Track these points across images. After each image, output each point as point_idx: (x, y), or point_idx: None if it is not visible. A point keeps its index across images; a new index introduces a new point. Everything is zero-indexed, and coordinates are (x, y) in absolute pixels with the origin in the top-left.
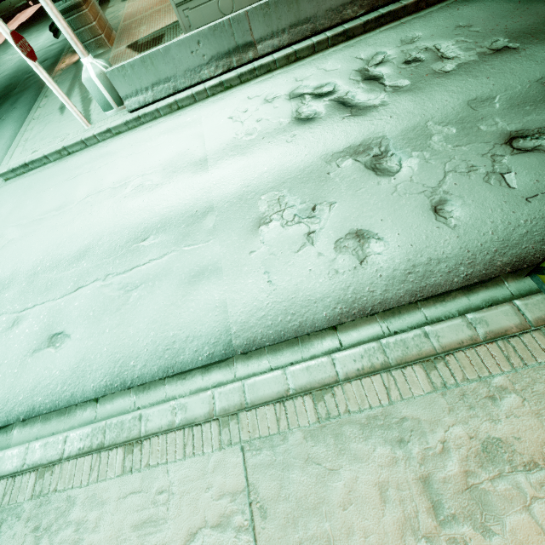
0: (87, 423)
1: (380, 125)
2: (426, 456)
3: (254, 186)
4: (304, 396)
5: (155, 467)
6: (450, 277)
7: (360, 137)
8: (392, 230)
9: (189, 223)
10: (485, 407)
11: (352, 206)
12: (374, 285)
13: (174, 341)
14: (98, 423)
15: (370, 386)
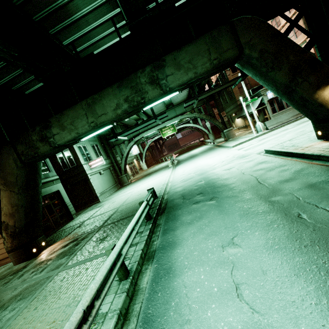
0: None
1: None
2: None
3: None
4: None
5: None
6: None
7: None
8: None
9: None
10: None
11: None
12: None
13: None
14: None
15: None
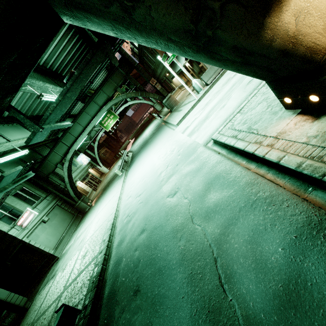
0: None
1: None
2: None
3: None
4: None
5: None
6: None
7: None
8: None
9: None
10: None
11: None
12: None
13: None
14: None
15: None
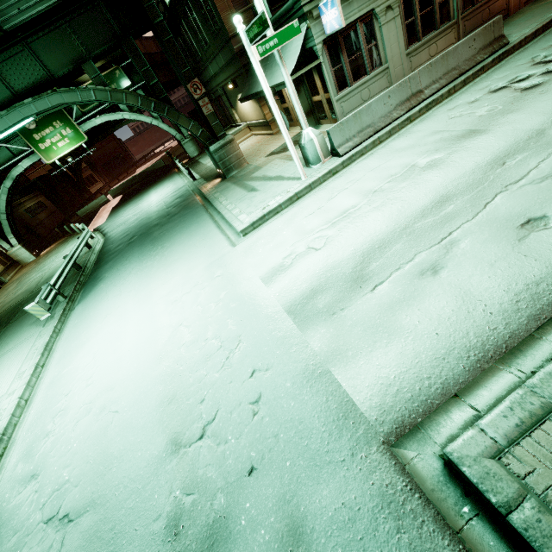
0: None
1: None
2: None
3: None
4: None
5: None
6: None
7: None
8: None
9: (535, 141)
10: None
11: None
12: None
13: None
14: None
15: None
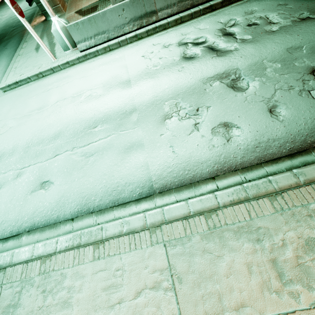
0: (67, 232)
1: (235, 62)
2: (273, 248)
3: (160, 97)
4: (199, 216)
5: (113, 256)
6: (281, 149)
7: (223, 68)
8: (245, 122)
9: (122, 118)
10: (306, 221)
11: (220, 108)
12: (236, 154)
13: (118, 186)
14: (76, 232)
15: (238, 210)
